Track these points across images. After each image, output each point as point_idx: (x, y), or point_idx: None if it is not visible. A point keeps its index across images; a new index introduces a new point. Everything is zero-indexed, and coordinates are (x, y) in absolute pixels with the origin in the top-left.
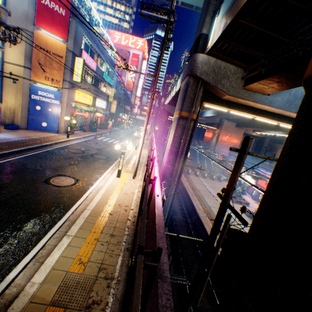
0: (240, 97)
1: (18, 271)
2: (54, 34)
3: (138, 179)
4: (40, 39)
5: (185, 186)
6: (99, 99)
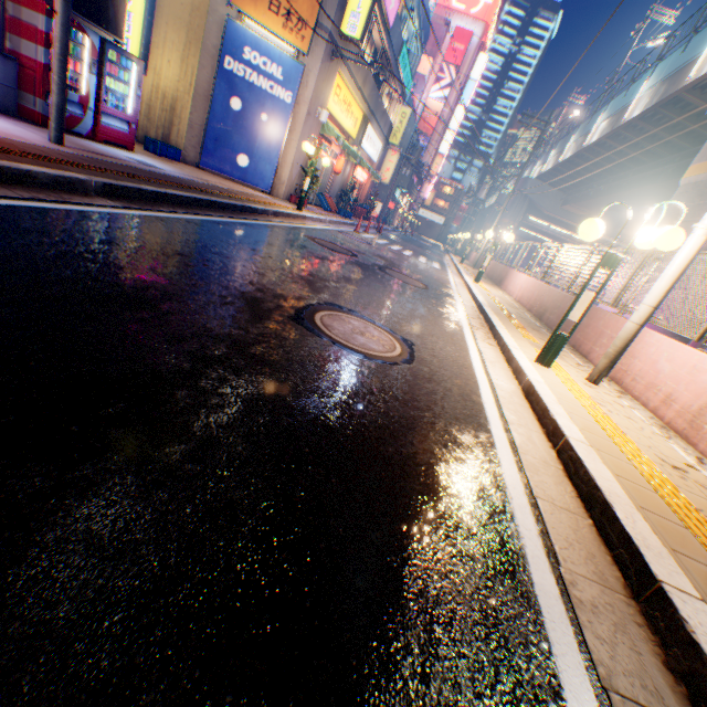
0: None
1: None
2: None
3: (607, 389)
4: None
5: None
6: (372, 129)
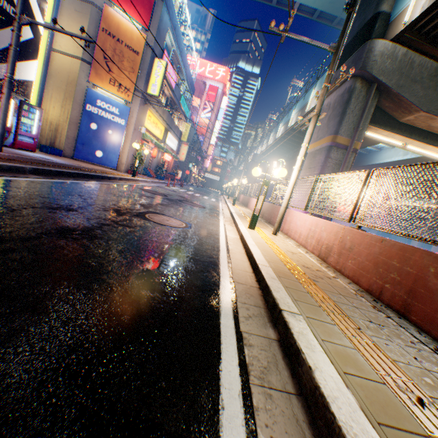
0: None
1: (238, 424)
2: (131, 16)
3: (281, 237)
4: (111, 21)
5: None
6: (171, 134)
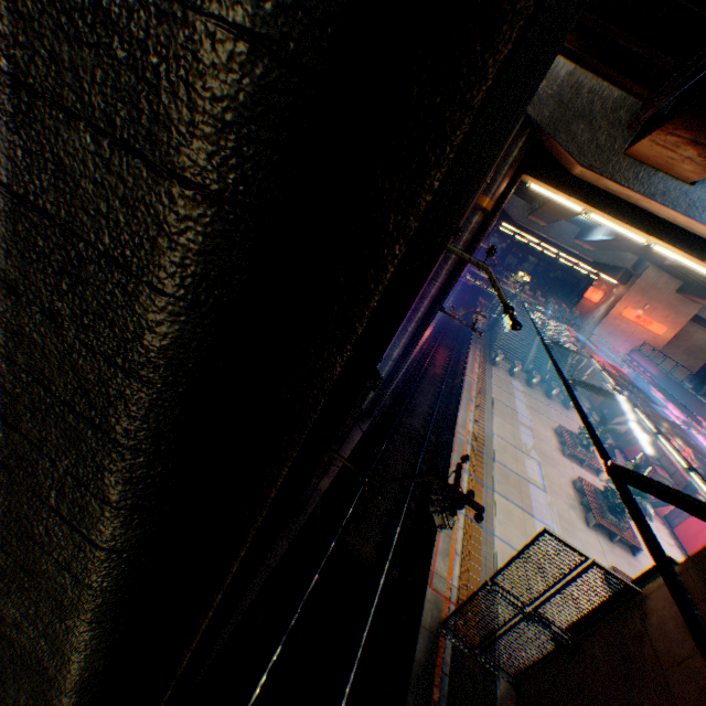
0: (608, 175)
1: None
2: None
3: None
4: None
5: (466, 381)
6: None
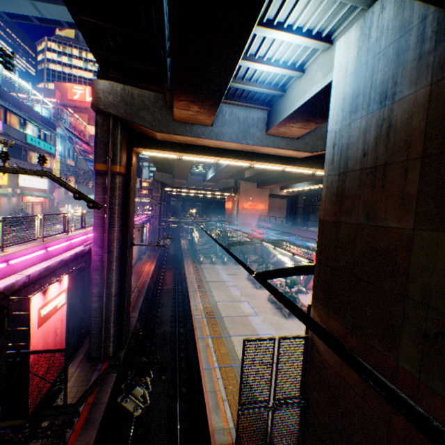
0: (173, 132)
1: None
2: None
3: None
4: None
5: (189, 281)
6: (28, 175)
